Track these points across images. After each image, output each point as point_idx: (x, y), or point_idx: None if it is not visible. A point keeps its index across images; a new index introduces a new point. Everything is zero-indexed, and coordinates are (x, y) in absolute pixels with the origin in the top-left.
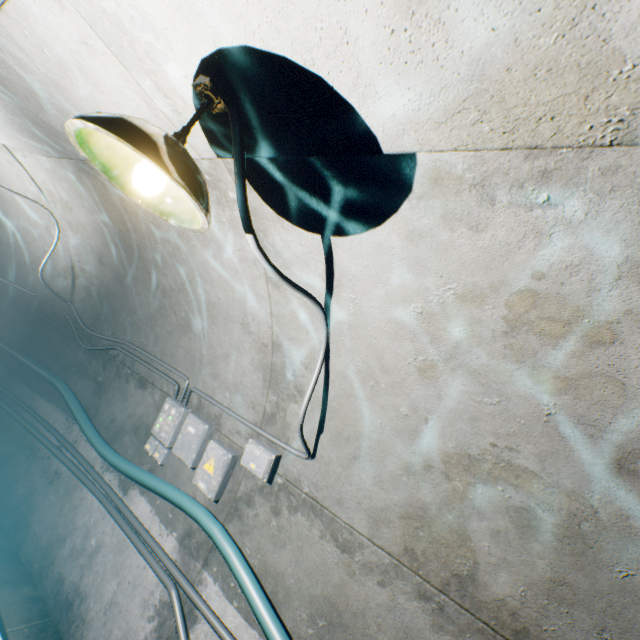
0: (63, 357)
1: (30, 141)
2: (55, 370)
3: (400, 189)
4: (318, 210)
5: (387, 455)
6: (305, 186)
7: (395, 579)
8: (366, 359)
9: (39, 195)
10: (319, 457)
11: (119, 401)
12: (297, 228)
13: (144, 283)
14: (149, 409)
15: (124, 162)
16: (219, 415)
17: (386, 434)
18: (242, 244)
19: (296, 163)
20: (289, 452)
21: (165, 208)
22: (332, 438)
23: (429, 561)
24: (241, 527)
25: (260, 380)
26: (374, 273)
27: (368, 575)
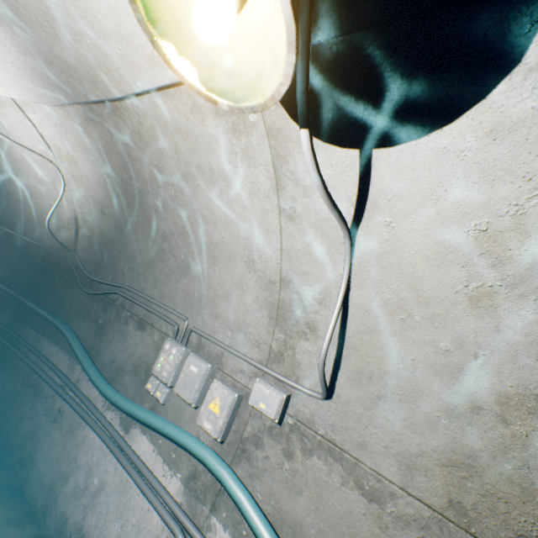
0: (66, 302)
1: (41, 88)
2: (59, 314)
3: (501, 63)
4: (363, 117)
5: (421, 395)
6: (352, 87)
7: (439, 536)
8: (397, 290)
9: (47, 152)
10: (335, 397)
11: (119, 342)
12: (328, 146)
13: (144, 229)
14: (148, 349)
15: (171, 13)
16: (220, 354)
17: (419, 372)
18: (255, 175)
19: (349, 55)
20: (299, 391)
21: (214, 86)
22: (350, 377)
23: (483, 517)
24: (250, 470)
25: (265, 318)
26: (425, 188)
27: (404, 530)
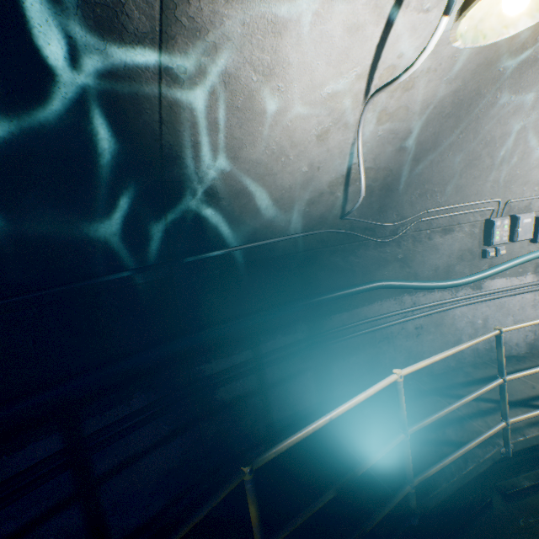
0: (356, 268)
1: None
2: (356, 282)
3: None
4: None
5: None
6: None
7: None
8: None
9: (354, 82)
10: None
11: (431, 256)
12: None
13: (460, 146)
14: (463, 241)
15: None
16: (528, 205)
17: None
18: None
19: None
20: None
21: None
22: None
23: None
24: None
25: None
26: None
27: None
